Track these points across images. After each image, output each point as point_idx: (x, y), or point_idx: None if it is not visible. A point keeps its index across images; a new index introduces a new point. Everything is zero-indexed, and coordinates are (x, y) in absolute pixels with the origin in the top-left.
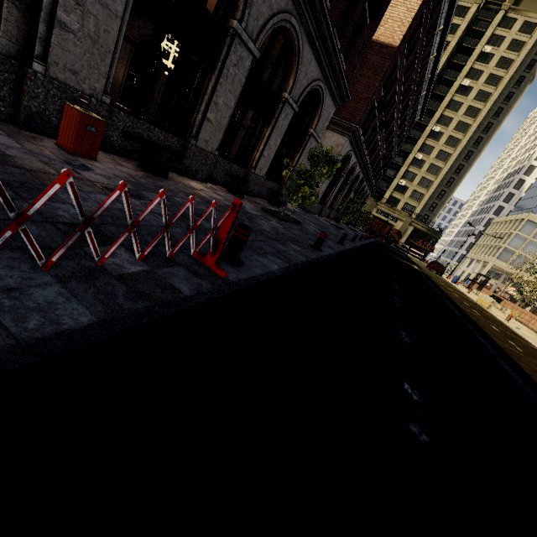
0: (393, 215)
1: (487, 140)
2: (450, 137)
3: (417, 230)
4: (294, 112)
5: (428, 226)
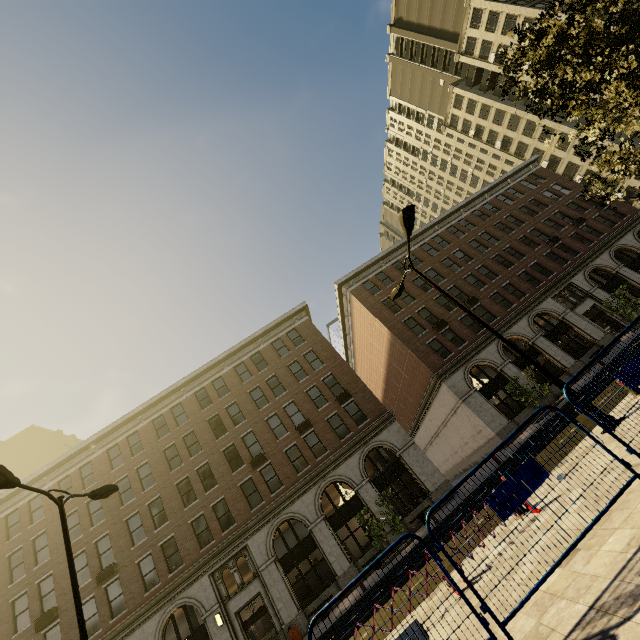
0: None
1: None
2: None
3: None
4: (369, 480)
5: None
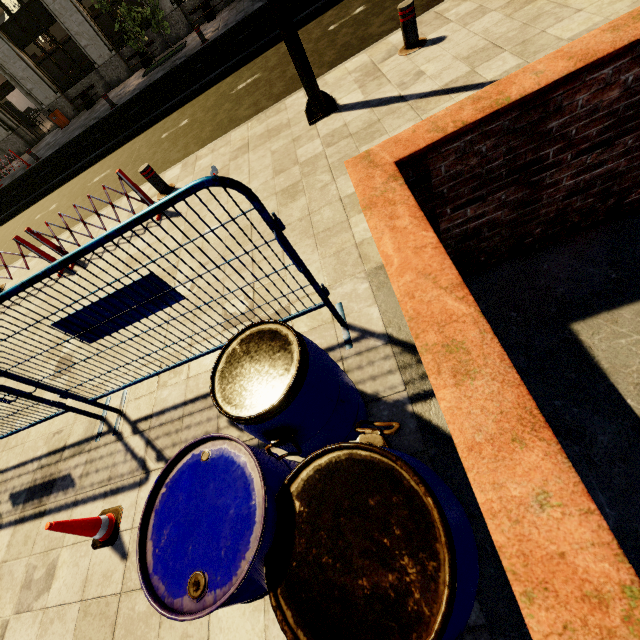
0: None
1: None
2: None
3: None
4: None
5: None
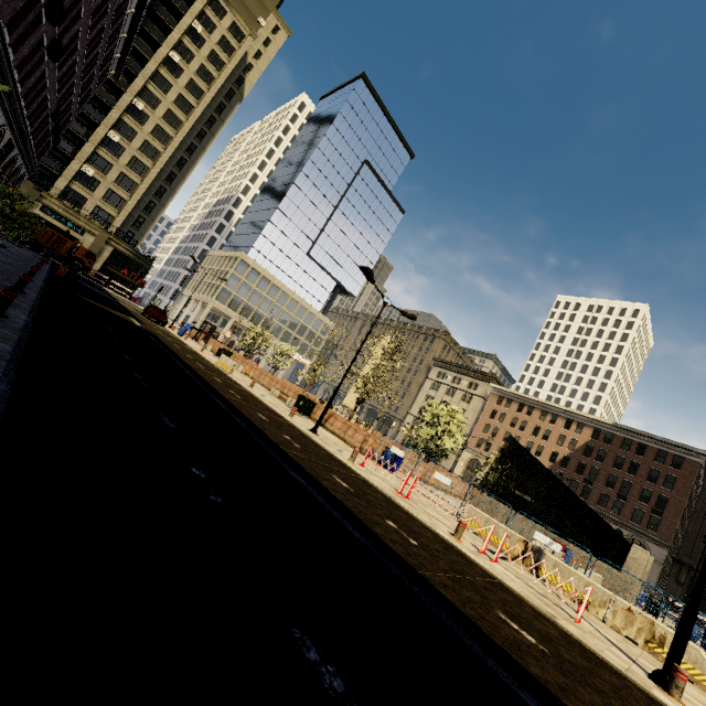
0: (77, 222)
1: (201, 152)
2: (159, 127)
3: (119, 253)
4: None
5: (135, 249)
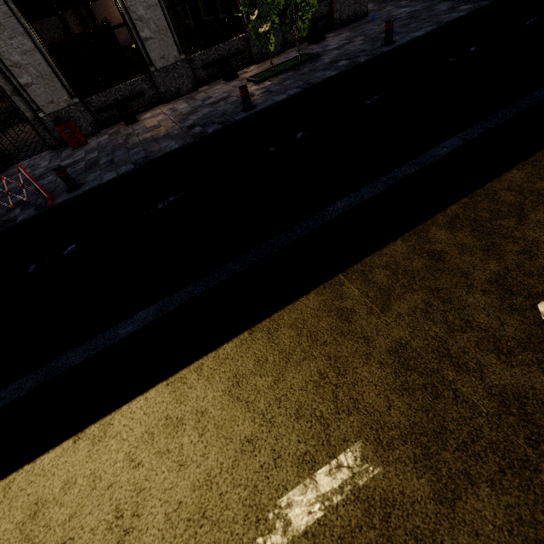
0: None
1: None
2: None
3: None
4: None
5: None
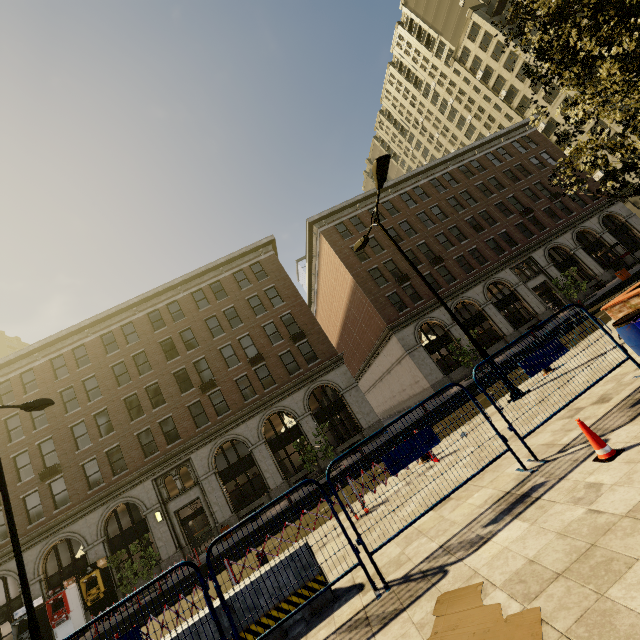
0: None
1: None
2: None
3: None
4: (311, 413)
5: None
